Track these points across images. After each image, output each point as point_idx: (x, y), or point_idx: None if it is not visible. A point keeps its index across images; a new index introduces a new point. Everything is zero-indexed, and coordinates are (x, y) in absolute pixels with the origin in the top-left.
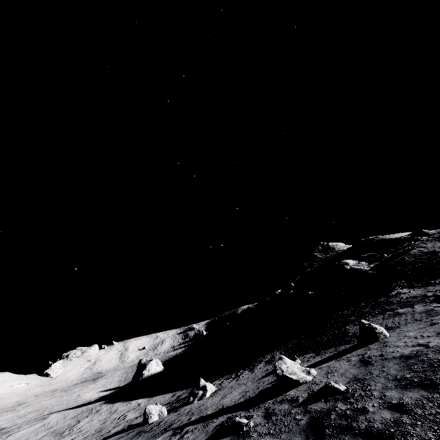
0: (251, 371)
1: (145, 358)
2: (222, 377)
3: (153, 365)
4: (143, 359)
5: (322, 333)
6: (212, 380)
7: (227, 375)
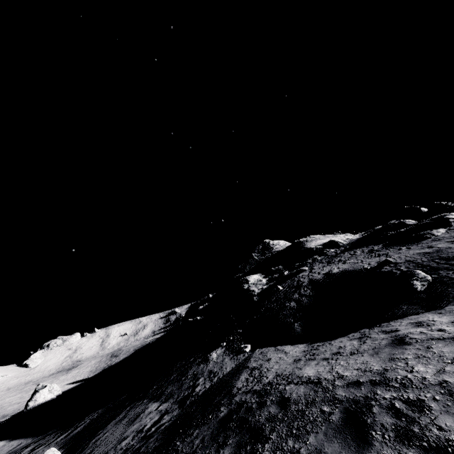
0: (43, 448)
1: (42, 383)
2: (53, 433)
3: (43, 394)
4: (39, 385)
5: (122, 405)
6: (49, 433)
7: (54, 434)
